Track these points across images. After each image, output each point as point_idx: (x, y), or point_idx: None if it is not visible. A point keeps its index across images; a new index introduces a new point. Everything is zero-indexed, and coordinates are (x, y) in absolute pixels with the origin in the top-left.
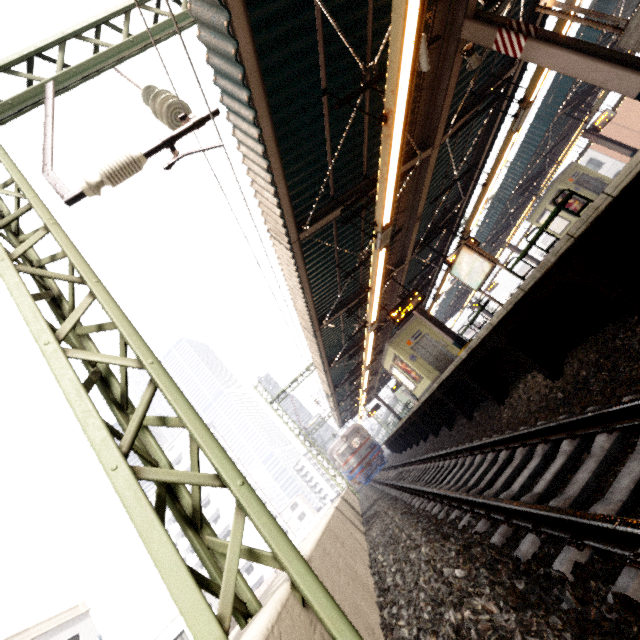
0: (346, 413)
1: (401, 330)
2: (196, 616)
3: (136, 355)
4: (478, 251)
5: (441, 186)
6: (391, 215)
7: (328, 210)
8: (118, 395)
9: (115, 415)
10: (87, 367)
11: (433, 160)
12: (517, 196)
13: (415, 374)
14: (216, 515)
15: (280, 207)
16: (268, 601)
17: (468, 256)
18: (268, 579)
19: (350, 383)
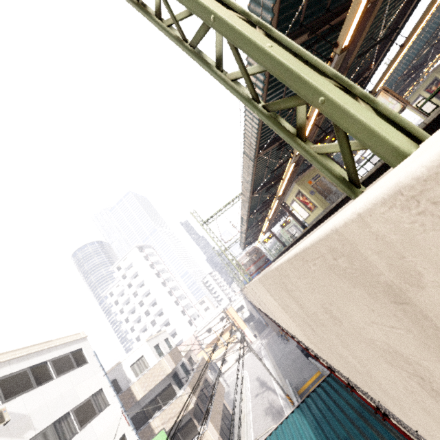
0: (249, 239)
1: (305, 173)
2: (381, 126)
3: (242, 10)
4: (393, 95)
5: (363, 49)
6: (350, 38)
7: (295, 36)
8: (211, 64)
9: (215, 72)
10: (182, 43)
11: (378, 6)
12: (399, 83)
13: (312, 205)
14: (154, 302)
15: (271, 13)
16: (380, 177)
17: (383, 100)
18: (186, 341)
19: (260, 213)
